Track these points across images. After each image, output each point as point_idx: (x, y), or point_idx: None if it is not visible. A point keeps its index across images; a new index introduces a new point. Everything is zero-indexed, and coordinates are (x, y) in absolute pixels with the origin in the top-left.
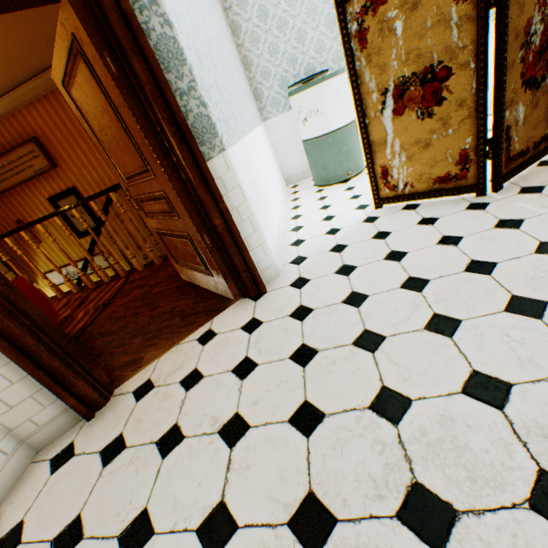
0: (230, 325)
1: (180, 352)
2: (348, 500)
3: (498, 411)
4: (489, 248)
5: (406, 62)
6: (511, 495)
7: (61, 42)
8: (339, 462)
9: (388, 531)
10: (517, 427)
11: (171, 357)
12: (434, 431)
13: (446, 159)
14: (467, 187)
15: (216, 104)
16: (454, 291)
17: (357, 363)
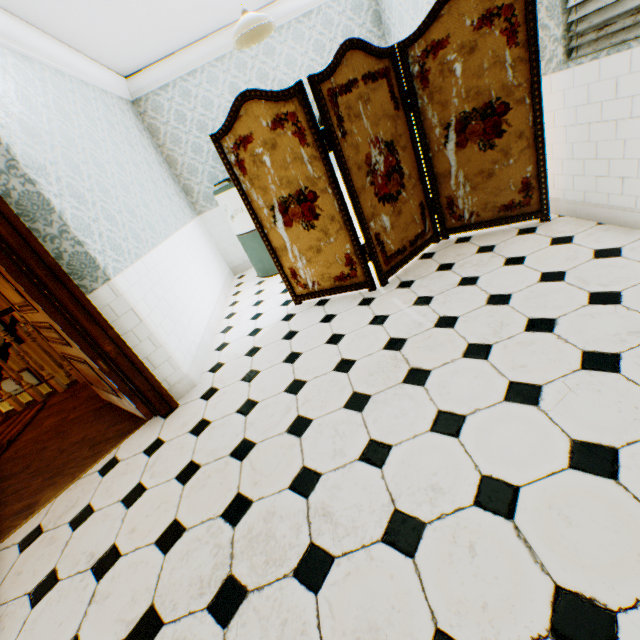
0: (135, 449)
1: (79, 488)
2: (178, 604)
3: (305, 499)
4: (357, 346)
5: (281, 186)
6: (286, 568)
7: None
8: (182, 572)
9: (197, 621)
10: (311, 511)
11: (68, 495)
12: (259, 526)
13: (337, 261)
14: (360, 284)
15: (100, 236)
16: (319, 391)
17: (227, 473)
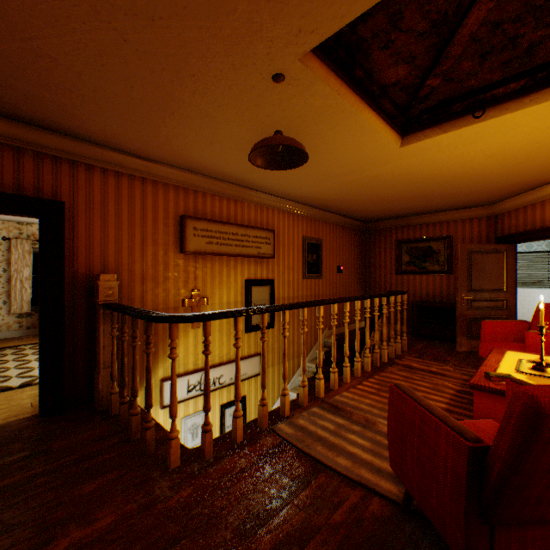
0: None
1: None
2: None
3: None
4: None
5: None
6: None
7: (492, 246)
8: None
9: None
10: None
11: None
12: None
13: None
14: None
15: None
16: None
17: None
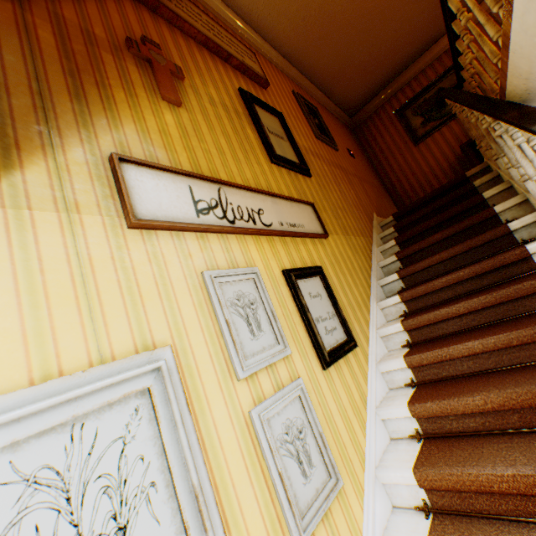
0: None
1: None
2: None
3: None
4: None
5: None
6: None
7: None
8: None
9: None
10: None
11: None
12: None
13: None
14: None
15: None
16: None
17: None
